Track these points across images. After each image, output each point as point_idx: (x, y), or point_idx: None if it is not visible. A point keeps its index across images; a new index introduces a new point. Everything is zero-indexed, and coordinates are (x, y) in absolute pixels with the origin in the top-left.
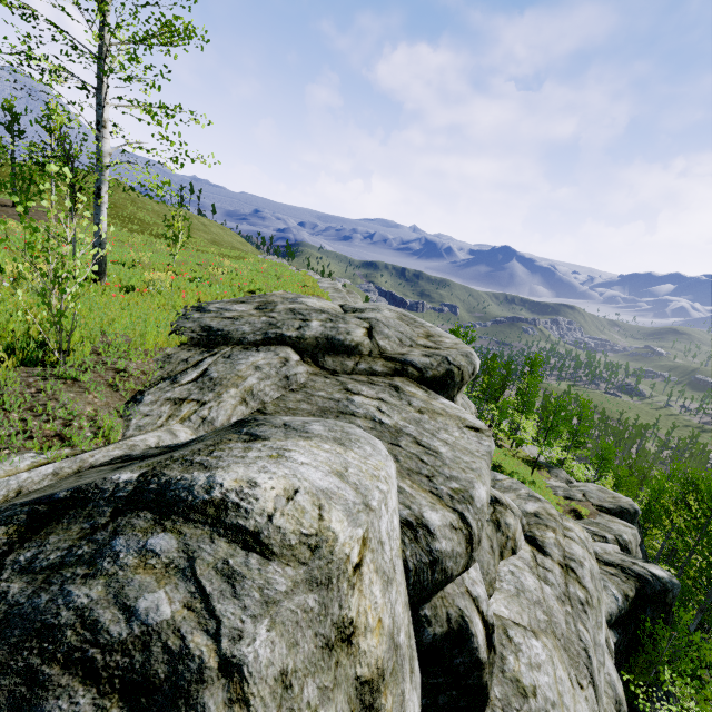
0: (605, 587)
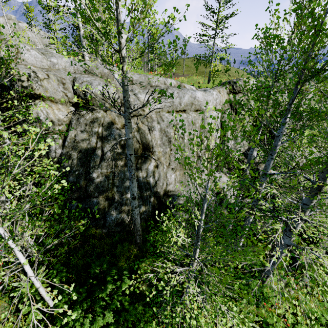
0: None
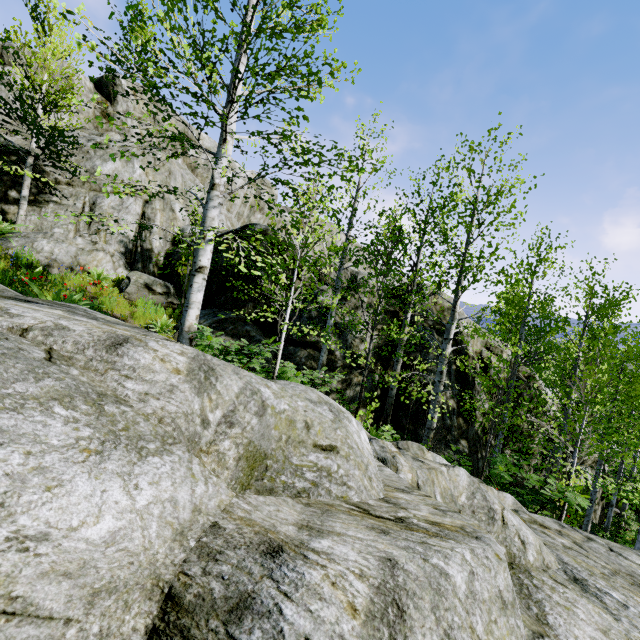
0: None
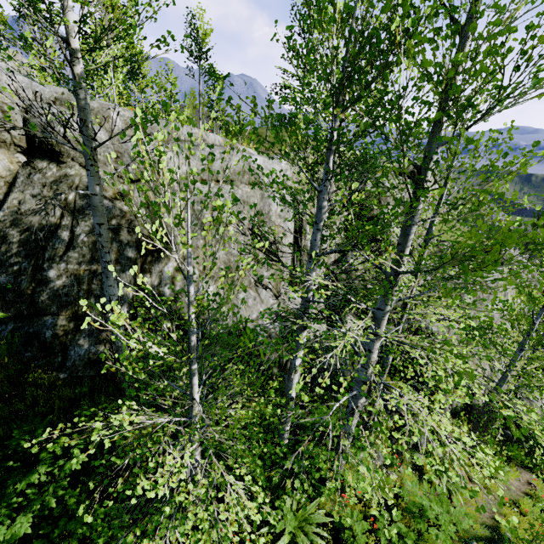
0: None
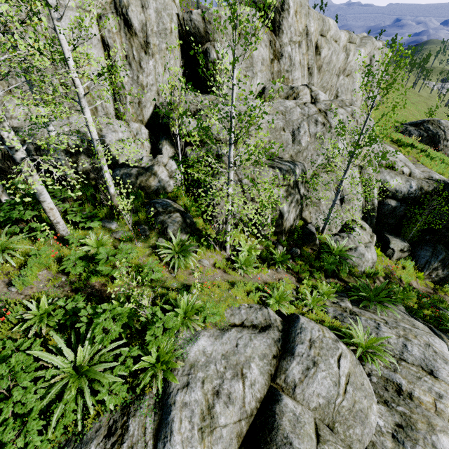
0: (407, 181)
